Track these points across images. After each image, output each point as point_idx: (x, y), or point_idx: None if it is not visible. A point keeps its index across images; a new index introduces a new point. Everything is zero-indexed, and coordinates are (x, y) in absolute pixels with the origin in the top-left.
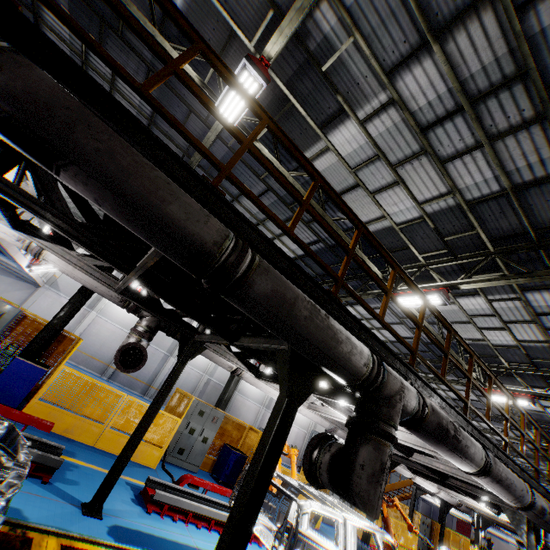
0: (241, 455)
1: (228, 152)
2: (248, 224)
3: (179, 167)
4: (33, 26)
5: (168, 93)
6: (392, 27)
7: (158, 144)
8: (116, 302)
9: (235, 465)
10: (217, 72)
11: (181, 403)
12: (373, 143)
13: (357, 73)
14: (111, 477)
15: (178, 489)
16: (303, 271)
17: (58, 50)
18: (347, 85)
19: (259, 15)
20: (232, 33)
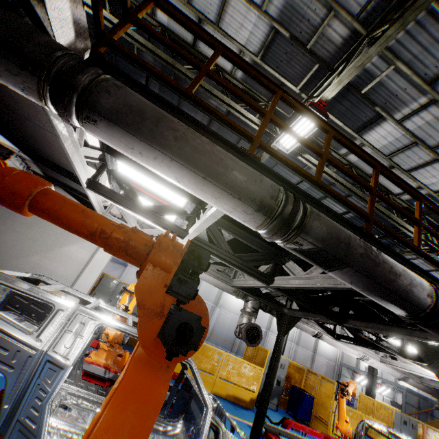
0: (308, 395)
1: (268, 160)
2: (394, 254)
3: (347, 226)
4: (268, 168)
5: (224, 130)
6: (434, 50)
7: (334, 215)
8: (230, 292)
9: (306, 404)
10: (342, 145)
11: (258, 354)
12: (410, 134)
13: (395, 88)
14: (257, 428)
15: (286, 431)
16: (436, 279)
17: (280, 177)
18: (385, 98)
19: (304, 69)
20: (281, 85)
